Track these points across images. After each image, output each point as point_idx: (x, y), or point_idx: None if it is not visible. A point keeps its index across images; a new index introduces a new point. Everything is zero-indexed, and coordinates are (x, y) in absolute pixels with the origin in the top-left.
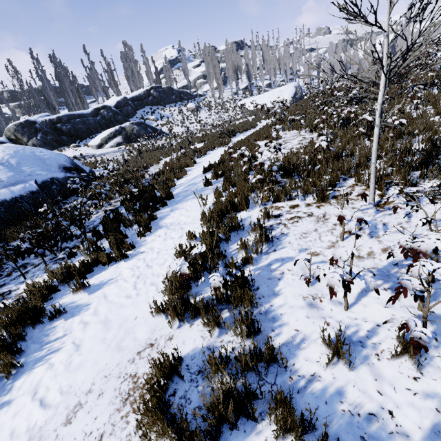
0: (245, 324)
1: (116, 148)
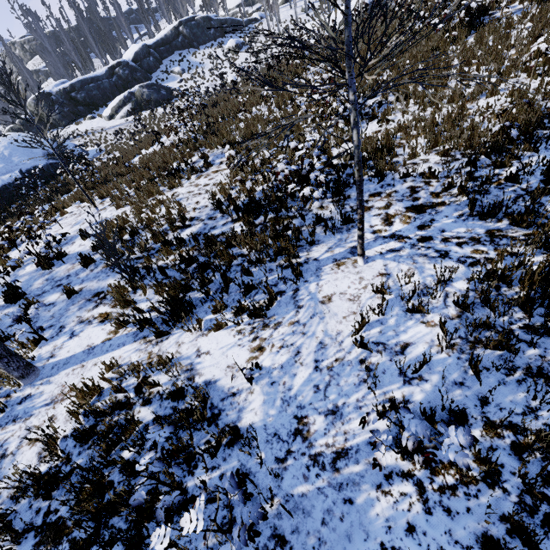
0: None
1: (125, 119)
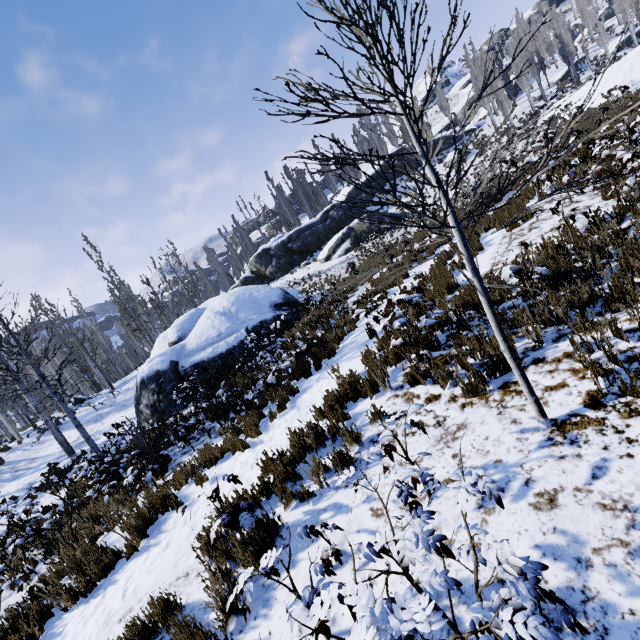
0: (219, 598)
1: (344, 257)
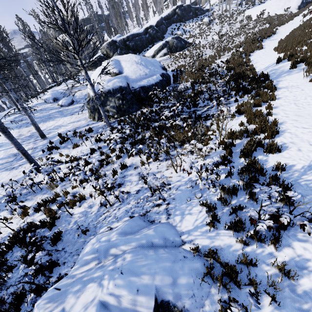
0: None
1: (163, 57)
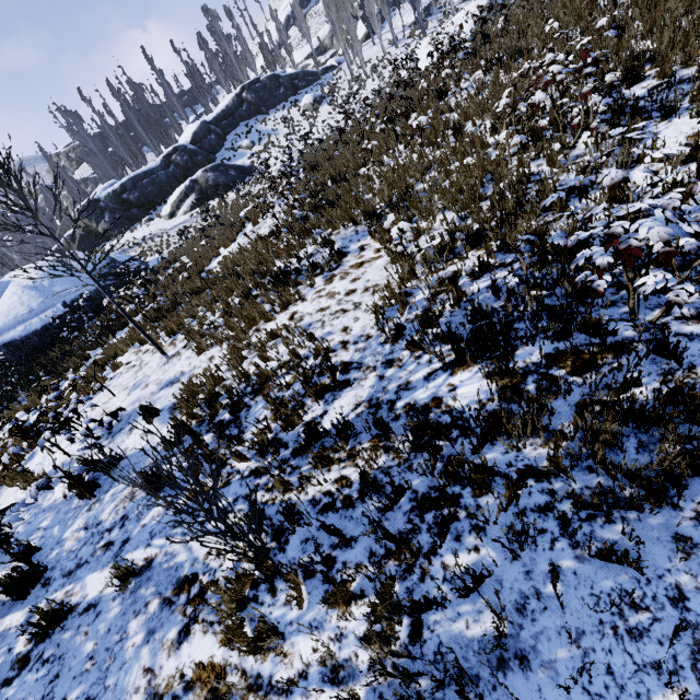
0: None
1: (189, 214)
